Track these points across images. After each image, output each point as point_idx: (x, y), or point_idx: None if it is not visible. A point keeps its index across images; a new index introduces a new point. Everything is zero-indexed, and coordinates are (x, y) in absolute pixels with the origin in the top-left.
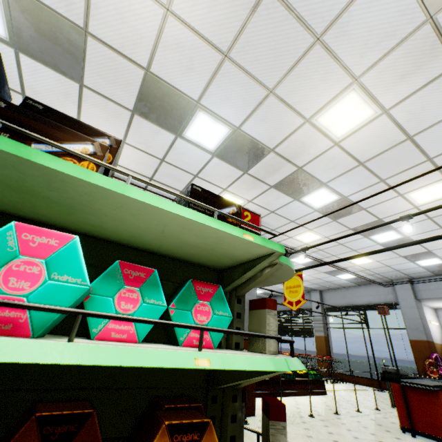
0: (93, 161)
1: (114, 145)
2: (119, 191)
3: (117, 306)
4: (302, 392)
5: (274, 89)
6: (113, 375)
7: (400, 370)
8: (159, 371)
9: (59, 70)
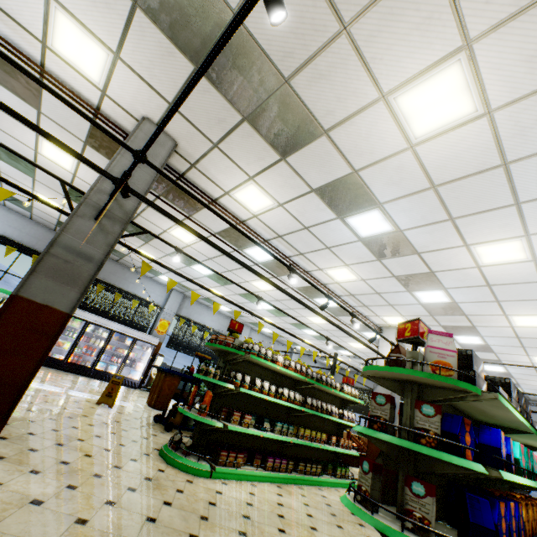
0: None
1: None
2: None
3: None
4: None
5: (501, 301)
6: None
7: None
8: None
9: (374, 252)
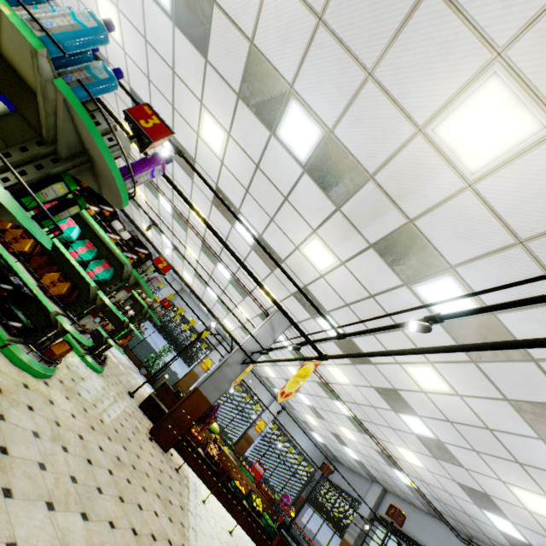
0: (94, 212)
1: (113, 211)
2: (91, 221)
3: (79, 249)
4: (241, 521)
5: (273, 218)
6: (71, 271)
7: (295, 530)
8: (82, 281)
9: (186, 171)
